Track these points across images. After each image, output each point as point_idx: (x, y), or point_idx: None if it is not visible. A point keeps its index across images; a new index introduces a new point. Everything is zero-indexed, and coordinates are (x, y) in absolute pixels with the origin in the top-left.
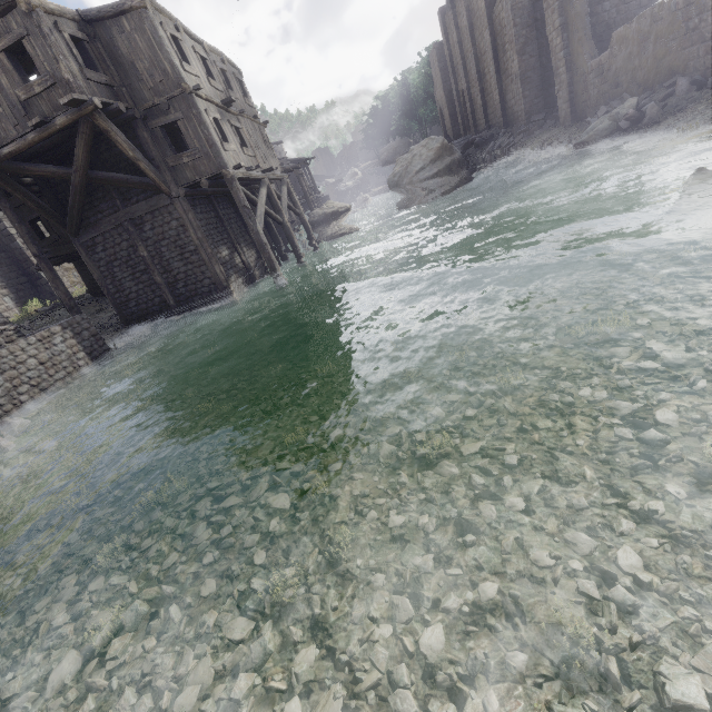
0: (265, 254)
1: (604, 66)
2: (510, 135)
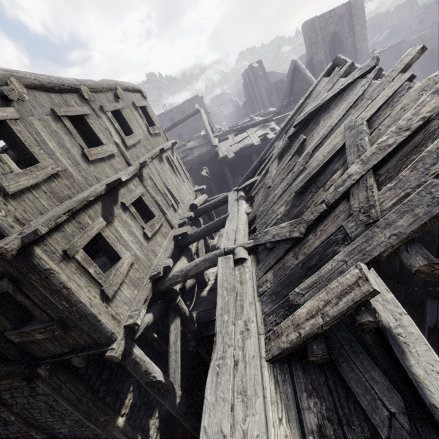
0: None
1: None
2: None
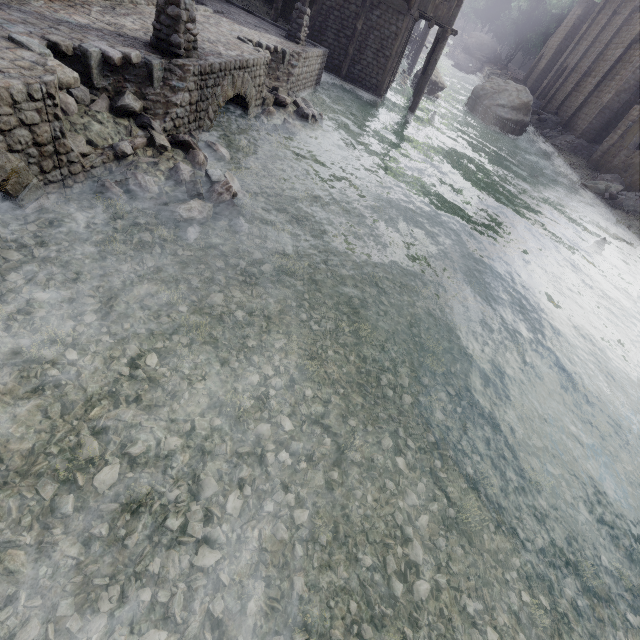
0: (418, 98)
1: (633, 155)
2: (561, 137)
